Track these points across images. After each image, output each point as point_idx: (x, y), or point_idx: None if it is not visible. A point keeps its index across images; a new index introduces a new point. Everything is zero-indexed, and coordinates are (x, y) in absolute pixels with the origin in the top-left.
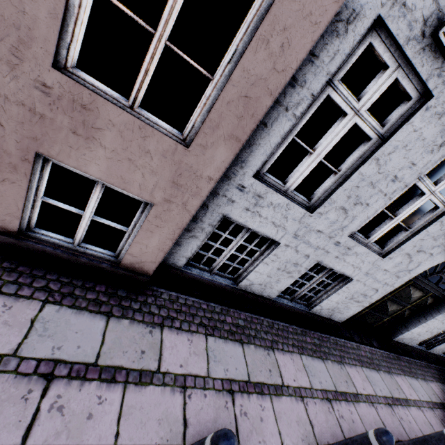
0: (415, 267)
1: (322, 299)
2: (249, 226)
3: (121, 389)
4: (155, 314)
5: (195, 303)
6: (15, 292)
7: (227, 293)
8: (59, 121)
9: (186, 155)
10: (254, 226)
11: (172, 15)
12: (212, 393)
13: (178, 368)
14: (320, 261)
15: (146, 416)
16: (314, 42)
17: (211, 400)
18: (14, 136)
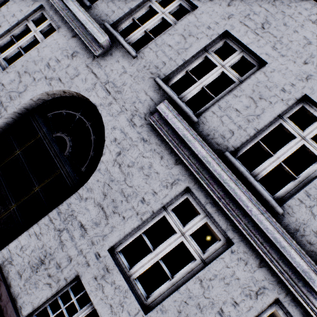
0: (24, 90)
1: None
2: None
3: None
4: None
5: None
6: None
7: None
8: None
9: None
10: None
11: None
12: None
13: None
14: None
15: None
16: None
17: None
18: None
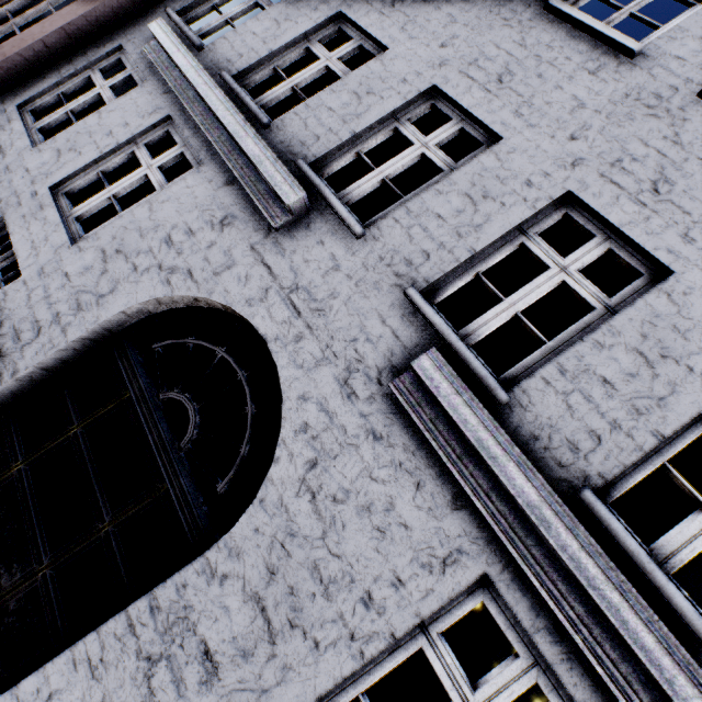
0: (110, 292)
1: None
2: None
3: None
4: None
5: None
6: None
7: None
8: None
9: None
10: None
11: (22, 17)
12: None
13: None
14: (7, 217)
15: None
16: (63, 26)
17: None
18: None
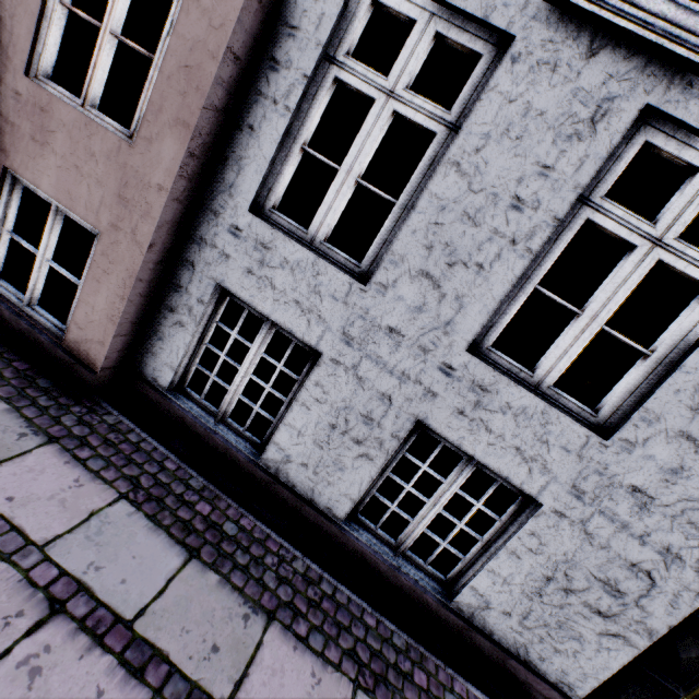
0: None
1: (479, 567)
2: (258, 307)
3: None
4: (62, 424)
5: (155, 452)
6: None
7: (241, 471)
8: (24, 128)
9: (132, 155)
10: (267, 308)
11: (115, 6)
12: (11, 575)
13: (0, 497)
14: (424, 420)
15: None
16: None
17: None
18: None
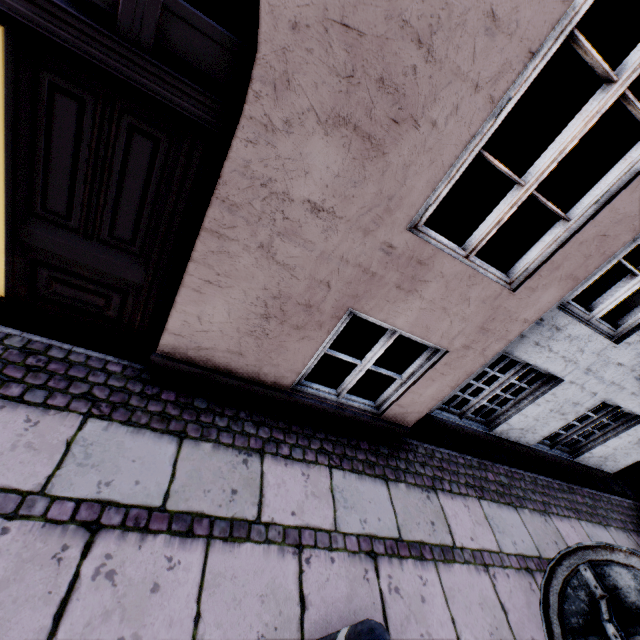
0: None
1: (595, 444)
2: (531, 362)
3: (433, 568)
4: (422, 475)
5: (451, 457)
6: (303, 457)
7: (478, 440)
8: (387, 277)
9: (508, 299)
10: (538, 362)
11: (550, 166)
12: (512, 572)
13: (470, 541)
14: (609, 399)
15: (467, 600)
16: None
17: (515, 580)
18: (335, 295)
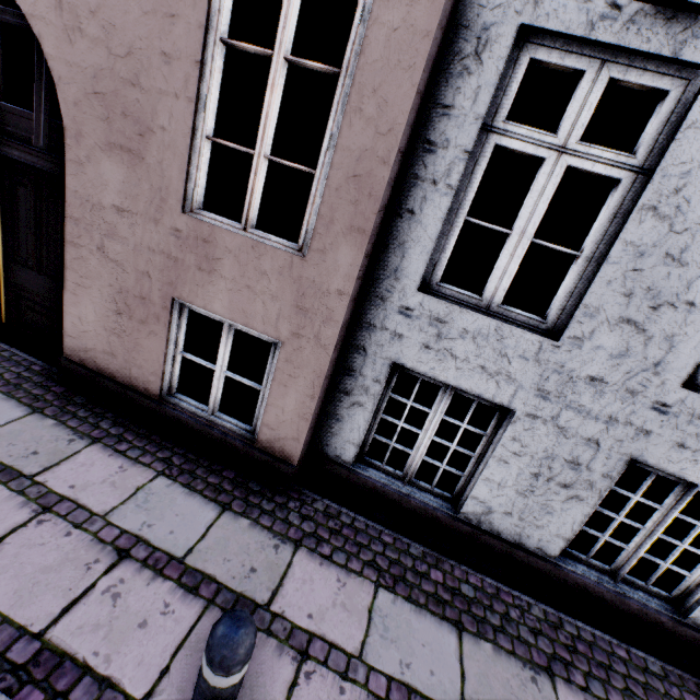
0: None
1: None
2: (440, 378)
3: (199, 608)
4: (293, 525)
5: (369, 529)
6: (137, 457)
7: (442, 527)
8: (188, 260)
9: (305, 267)
10: (450, 377)
11: (266, 131)
12: (358, 693)
13: (303, 616)
14: (638, 457)
15: None
16: (416, 85)
17: None
18: (158, 285)
